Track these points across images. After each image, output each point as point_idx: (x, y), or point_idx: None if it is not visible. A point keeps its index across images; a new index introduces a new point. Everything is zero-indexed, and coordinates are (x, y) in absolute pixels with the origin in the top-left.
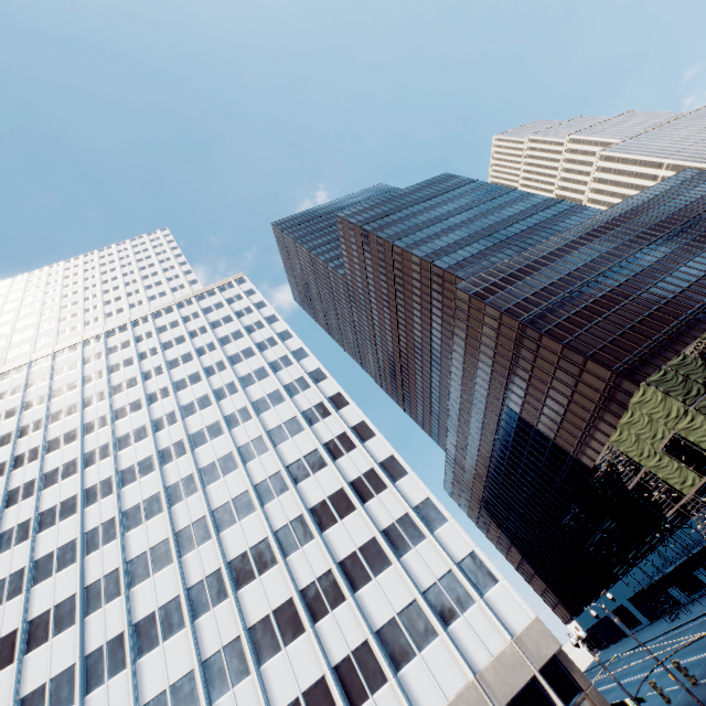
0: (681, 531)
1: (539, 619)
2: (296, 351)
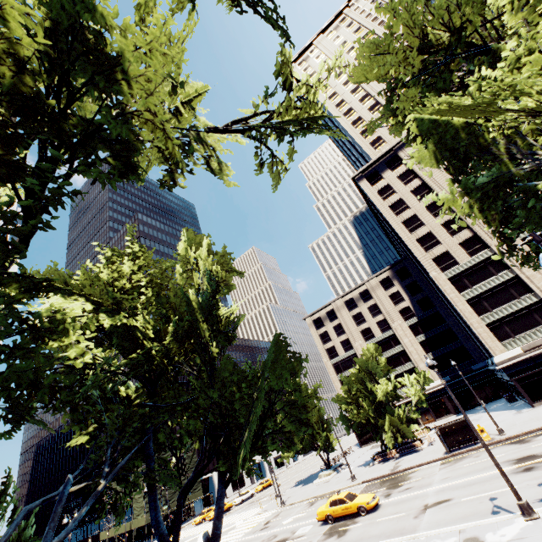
0: (105, 519)
1: None
2: None
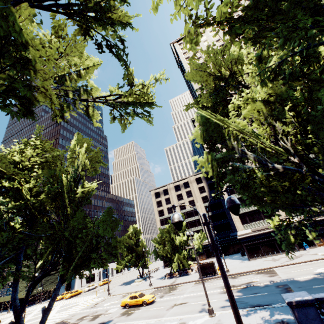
0: None
1: None
2: None
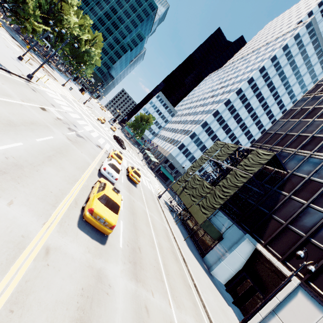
0: None
1: (170, 153)
2: (248, 77)
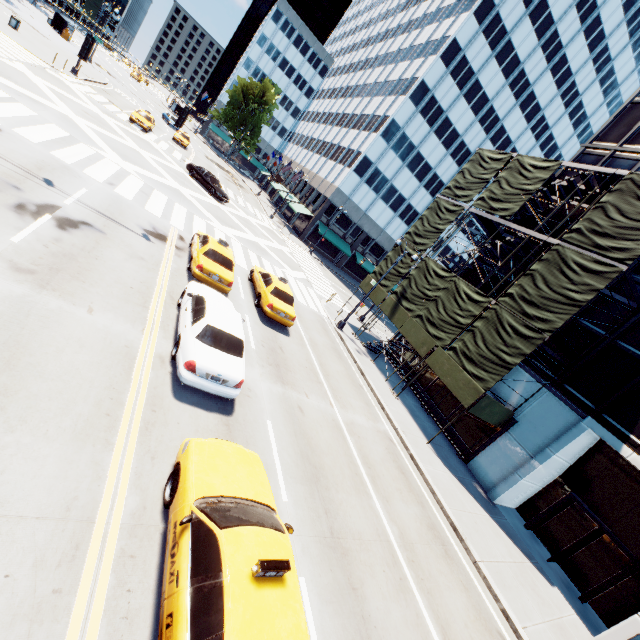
0: None
1: (336, 188)
2: None
